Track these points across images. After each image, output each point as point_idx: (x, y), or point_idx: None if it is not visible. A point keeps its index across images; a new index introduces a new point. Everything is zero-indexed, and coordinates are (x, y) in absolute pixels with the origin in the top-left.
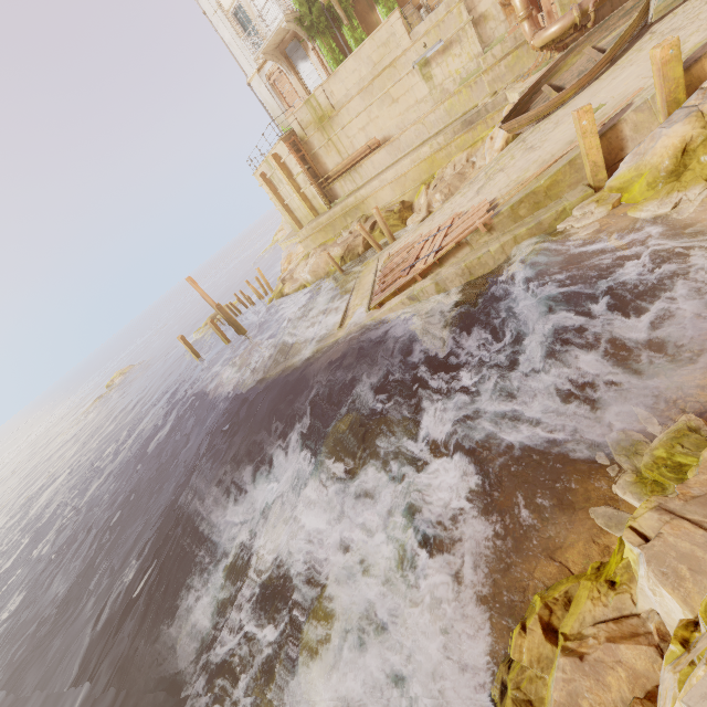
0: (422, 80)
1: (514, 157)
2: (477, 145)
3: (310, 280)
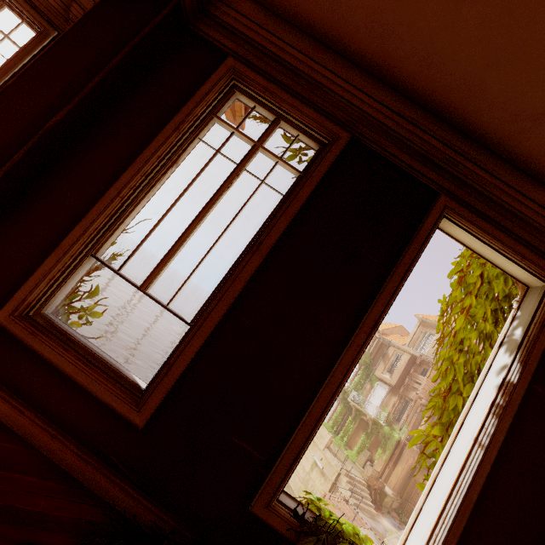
0: (311, 465)
1: None
2: None
3: None
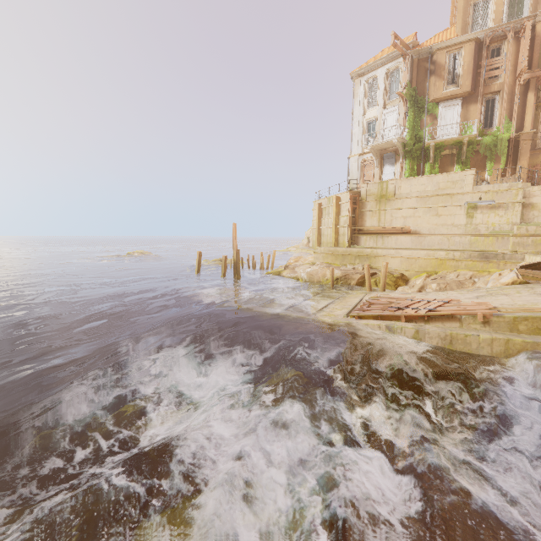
0: (465, 214)
1: (520, 292)
2: (484, 273)
3: (305, 278)
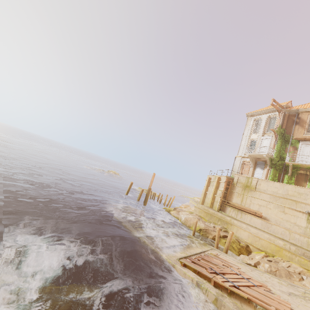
0: (306, 219)
1: None
2: None
3: (182, 220)
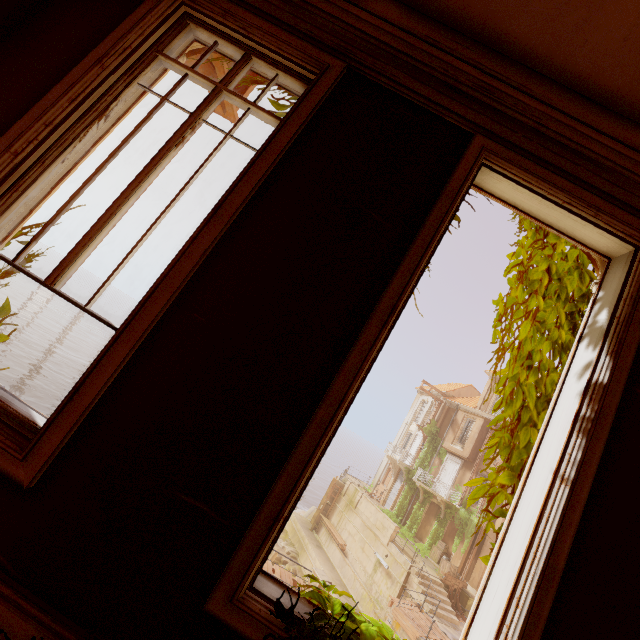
0: (374, 564)
1: None
2: None
3: None
